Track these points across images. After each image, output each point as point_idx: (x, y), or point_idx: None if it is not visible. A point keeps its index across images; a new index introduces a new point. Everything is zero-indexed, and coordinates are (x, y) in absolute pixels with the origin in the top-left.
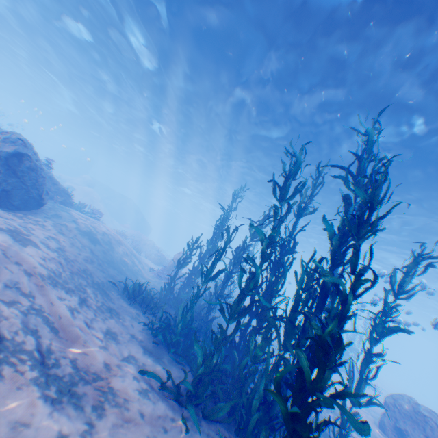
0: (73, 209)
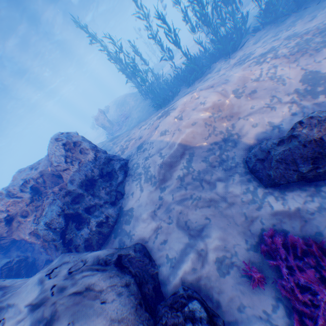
0: None
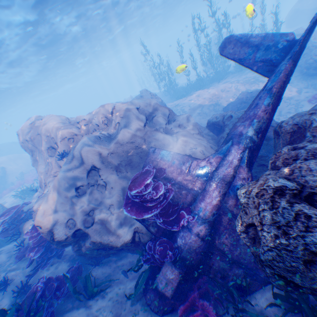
0: None
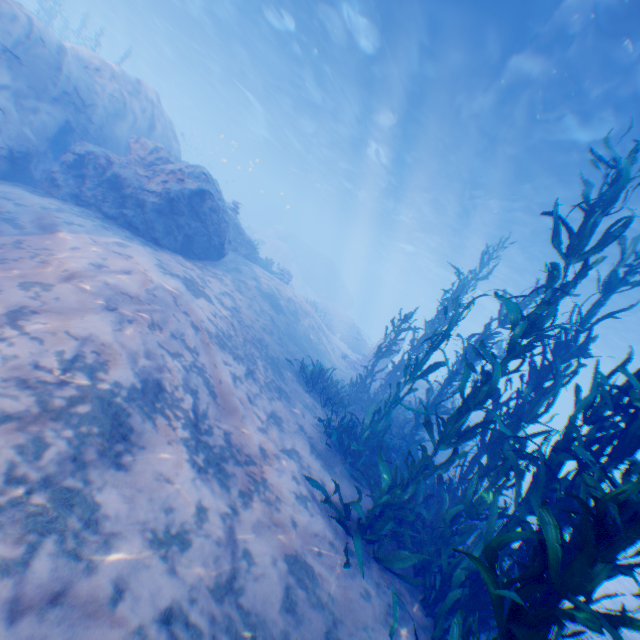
0: (257, 265)
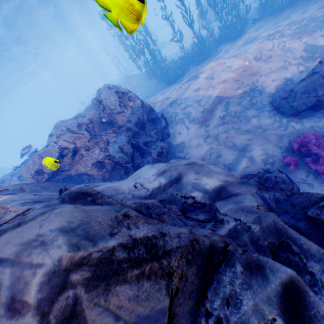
0: None
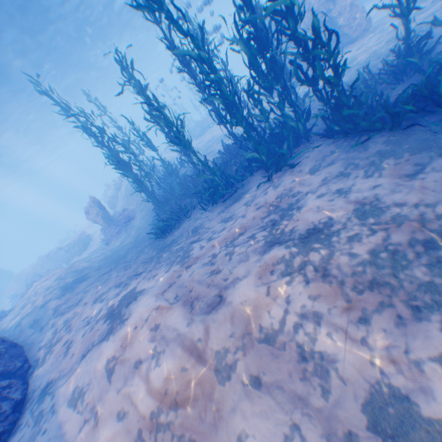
0: None
